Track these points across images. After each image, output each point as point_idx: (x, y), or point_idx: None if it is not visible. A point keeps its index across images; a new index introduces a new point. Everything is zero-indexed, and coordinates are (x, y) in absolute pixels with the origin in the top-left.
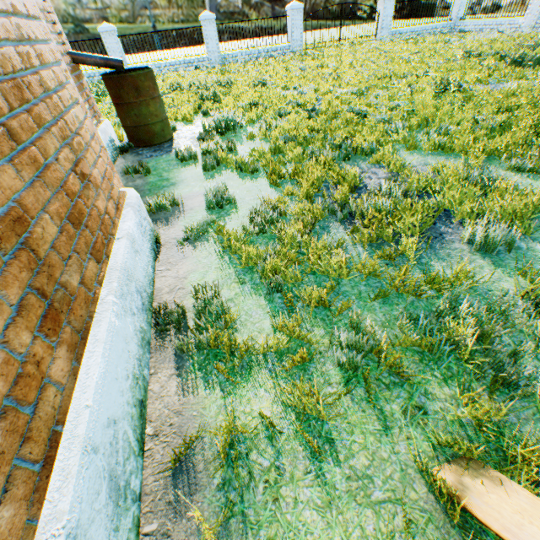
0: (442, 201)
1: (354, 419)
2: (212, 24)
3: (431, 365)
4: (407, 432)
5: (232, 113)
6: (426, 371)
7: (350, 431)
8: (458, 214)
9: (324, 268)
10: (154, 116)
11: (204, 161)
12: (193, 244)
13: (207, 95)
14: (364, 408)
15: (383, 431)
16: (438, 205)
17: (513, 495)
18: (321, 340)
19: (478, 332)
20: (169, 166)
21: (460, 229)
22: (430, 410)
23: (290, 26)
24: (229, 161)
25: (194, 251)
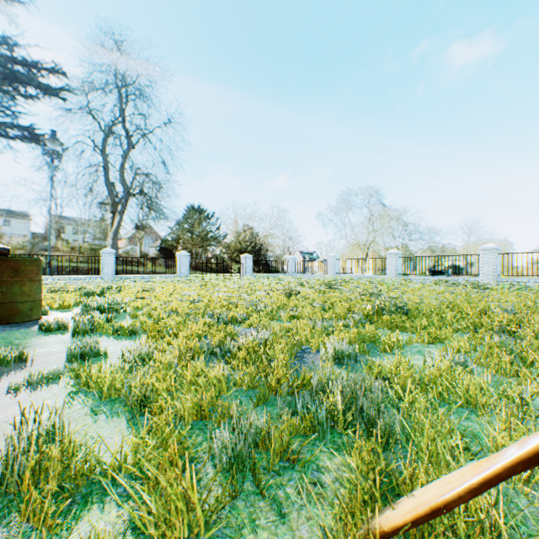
0: (301, 339)
1: (242, 518)
2: (111, 256)
3: (318, 443)
4: (307, 512)
5: (118, 298)
6: (315, 449)
7: (237, 535)
8: (314, 344)
9: (202, 384)
10: (27, 294)
11: (77, 325)
12: (35, 389)
13: (94, 292)
14: (253, 502)
15: (279, 520)
16: (298, 339)
17: (411, 496)
18: (198, 446)
19: (345, 396)
20: (26, 335)
21: (319, 355)
22: (326, 482)
23: (179, 264)
24: (106, 327)
25: (33, 395)
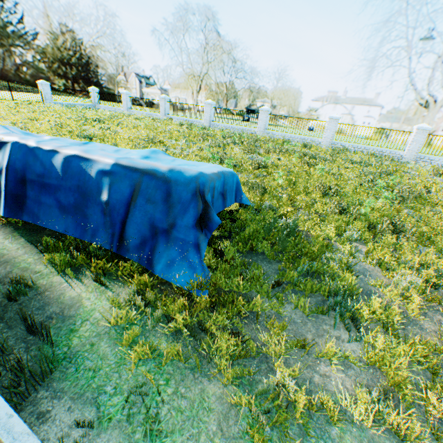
0: None
1: None
2: None
3: None
4: None
5: None
6: None
7: None
8: None
9: None
10: None
11: None
12: None
13: None
14: None
15: None
16: None
17: None
18: None
19: None
20: None
21: None
22: None
23: None
24: None
25: None
